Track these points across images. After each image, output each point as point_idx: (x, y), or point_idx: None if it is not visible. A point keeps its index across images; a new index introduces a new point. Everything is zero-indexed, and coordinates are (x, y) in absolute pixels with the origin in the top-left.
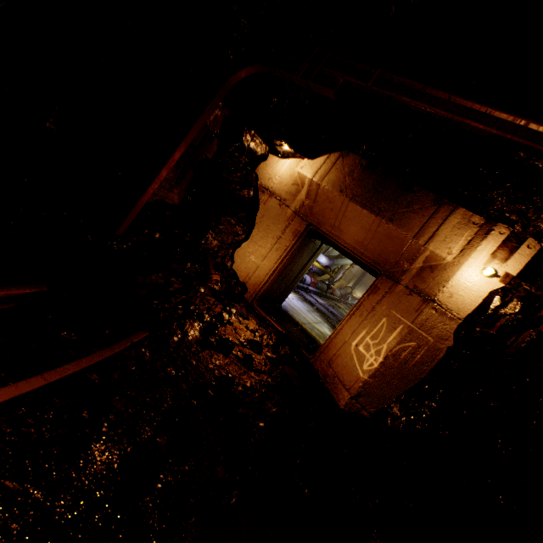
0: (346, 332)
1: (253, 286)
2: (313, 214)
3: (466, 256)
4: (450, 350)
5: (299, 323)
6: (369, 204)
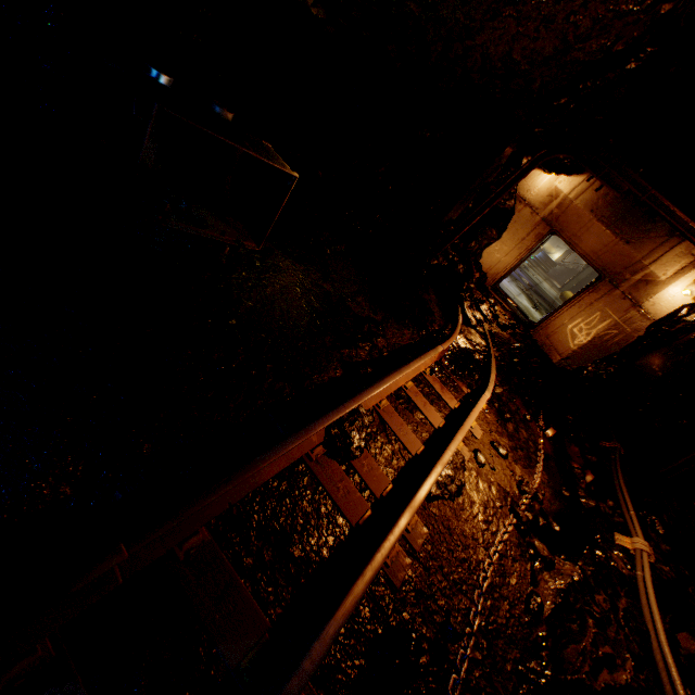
0: (564, 317)
1: (491, 276)
2: (558, 221)
3: (675, 279)
4: (639, 338)
5: (514, 301)
6: (613, 226)
